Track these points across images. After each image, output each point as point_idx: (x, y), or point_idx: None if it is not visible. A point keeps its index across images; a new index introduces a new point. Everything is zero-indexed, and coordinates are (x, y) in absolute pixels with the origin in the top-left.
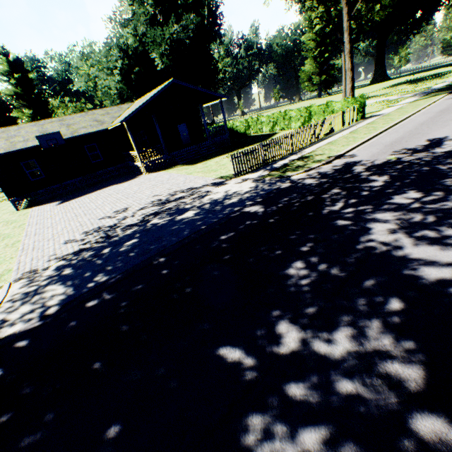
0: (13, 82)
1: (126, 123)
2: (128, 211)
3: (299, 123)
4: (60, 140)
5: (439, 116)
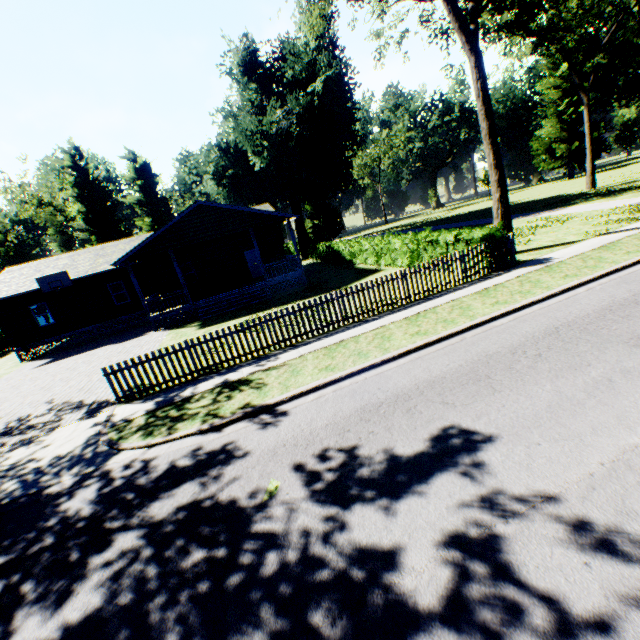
0: (138, 190)
1: (126, 264)
2: None
3: (405, 260)
4: (66, 281)
5: (631, 307)
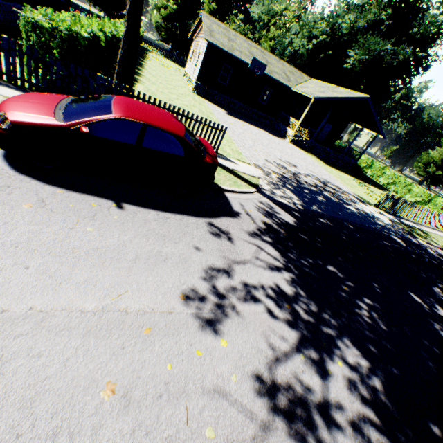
0: None
1: (314, 99)
2: (298, 169)
3: (413, 199)
4: (261, 71)
5: None
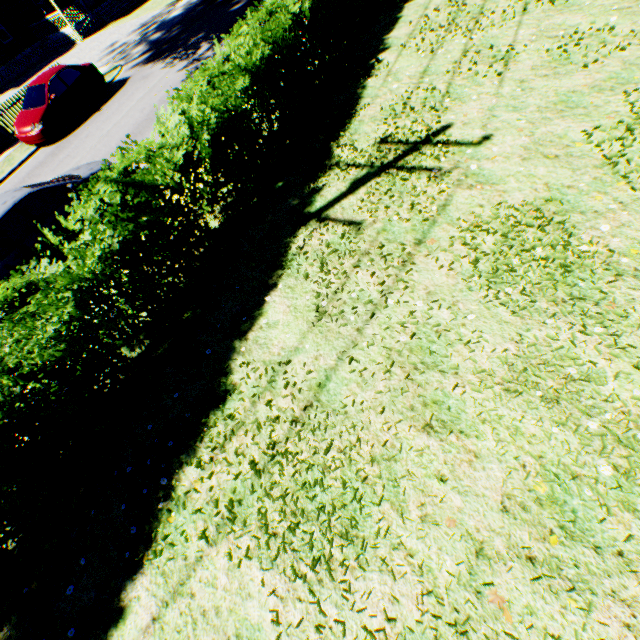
0: None
1: None
2: (119, 42)
3: None
4: None
5: None
